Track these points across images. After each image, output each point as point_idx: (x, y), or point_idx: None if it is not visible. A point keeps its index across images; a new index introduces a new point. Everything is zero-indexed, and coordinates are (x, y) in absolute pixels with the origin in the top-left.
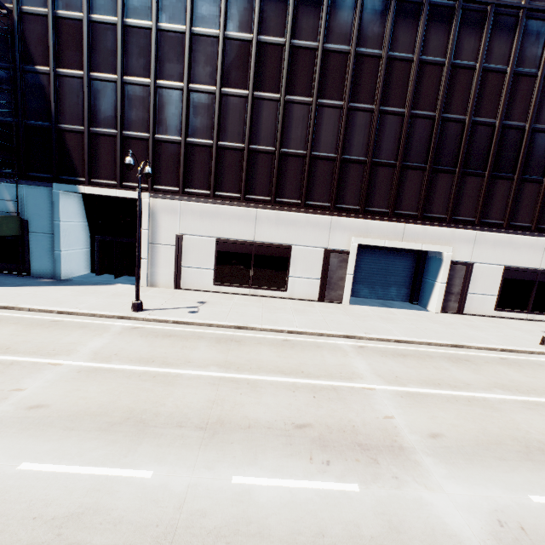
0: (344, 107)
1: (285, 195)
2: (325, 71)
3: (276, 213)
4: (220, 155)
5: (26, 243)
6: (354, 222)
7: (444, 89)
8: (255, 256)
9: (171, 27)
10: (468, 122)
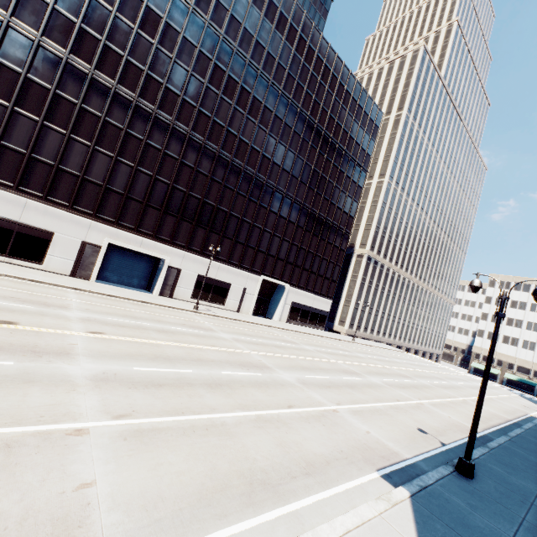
0: (113, 158)
1: (57, 196)
2: (104, 133)
3: (45, 206)
4: (1, 151)
5: None
6: (109, 228)
7: (176, 172)
8: (17, 233)
9: None
10: (187, 193)
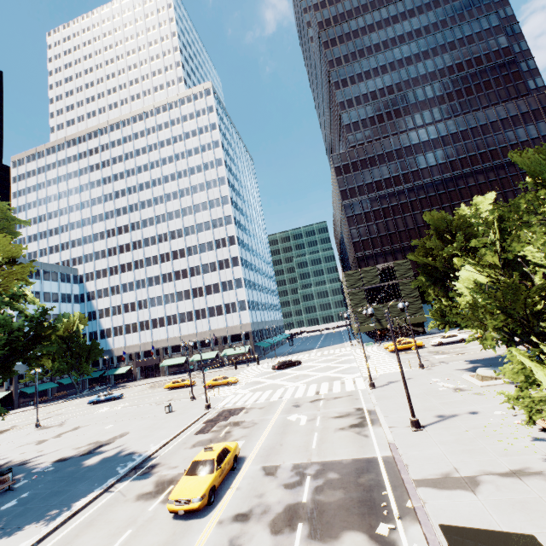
0: None
1: None
2: None
3: None
4: None
5: (423, 323)
6: None
7: None
8: None
9: None
10: None
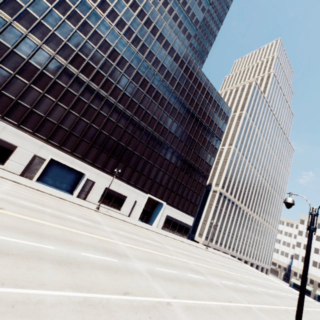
0: (67, 110)
1: (26, 126)
2: (65, 95)
3: (17, 130)
4: (0, 95)
5: None
6: (54, 149)
7: (103, 123)
8: None
9: (4, 42)
10: (108, 136)
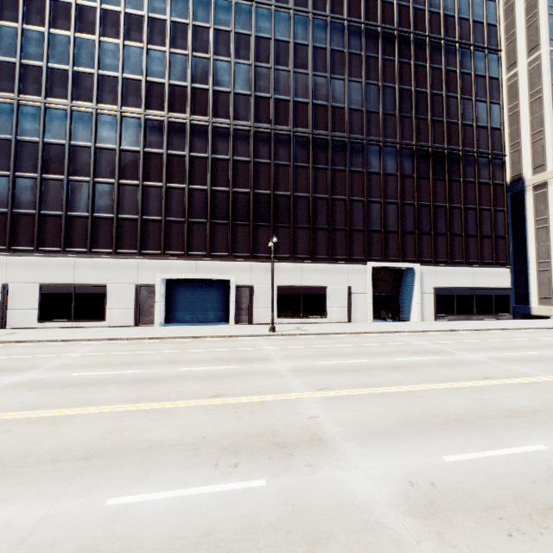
0: (139, 185)
1: (100, 246)
2: (124, 163)
3: (92, 260)
4: (43, 220)
5: None
6: (157, 263)
7: (209, 172)
8: (76, 295)
9: (1, 136)
10: (230, 191)
